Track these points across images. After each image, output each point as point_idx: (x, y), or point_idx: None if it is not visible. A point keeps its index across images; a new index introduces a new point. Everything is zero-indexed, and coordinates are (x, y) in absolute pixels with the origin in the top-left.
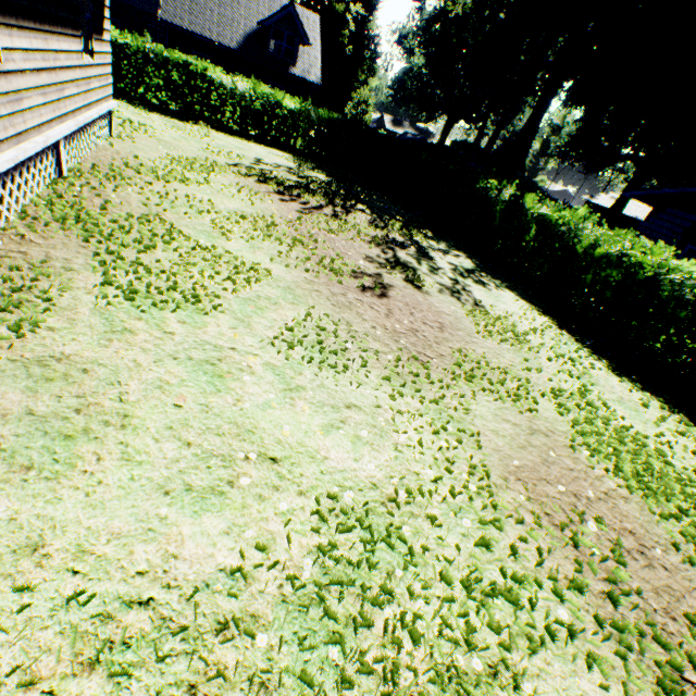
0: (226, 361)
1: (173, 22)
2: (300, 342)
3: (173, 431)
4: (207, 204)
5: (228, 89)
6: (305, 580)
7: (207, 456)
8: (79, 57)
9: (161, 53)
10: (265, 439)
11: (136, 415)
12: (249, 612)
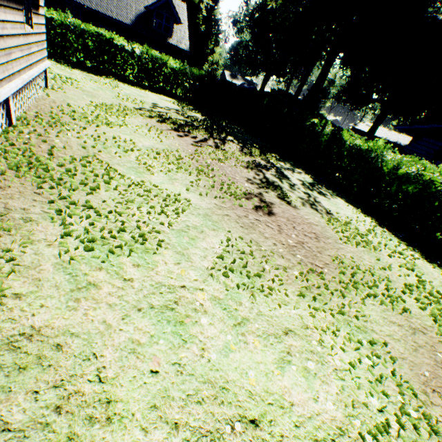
0: (181, 302)
1: (84, 4)
2: (231, 269)
3: (157, 410)
4: (129, 143)
5: (129, 53)
6: None
7: (196, 438)
8: (22, 26)
9: (79, 26)
10: (239, 395)
11: (118, 398)
12: None
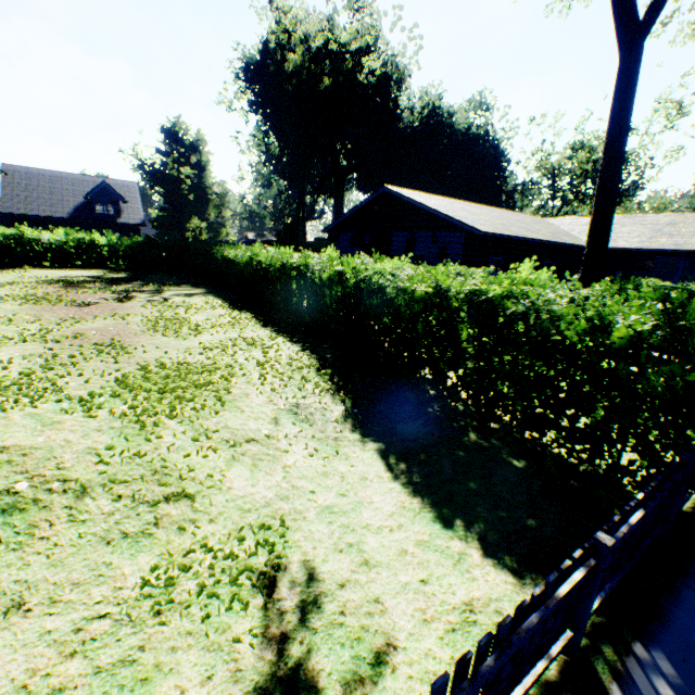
0: None
1: (11, 212)
2: None
3: None
4: None
5: (49, 242)
6: None
7: None
8: None
9: None
10: None
11: None
12: None
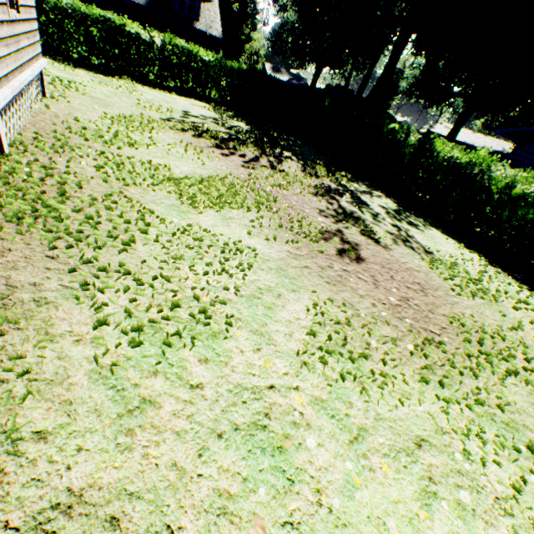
0: (274, 414)
1: None
2: (329, 351)
3: None
4: (163, 170)
5: (147, 44)
6: None
7: None
8: (4, 9)
9: (79, 9)
10: None
11: None
12: None
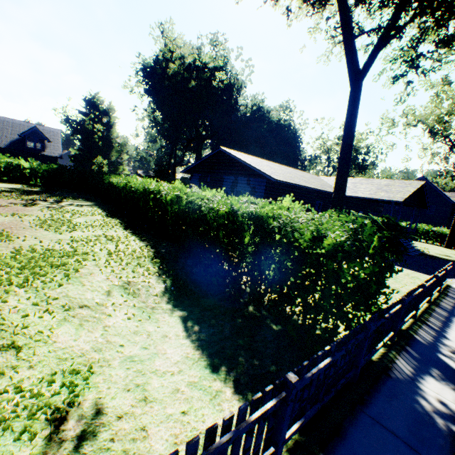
0: None
1: None
2: None
3: None
4: None
5: None
6: None
7: None
8: None
9: None
10: None
11: None
12: None
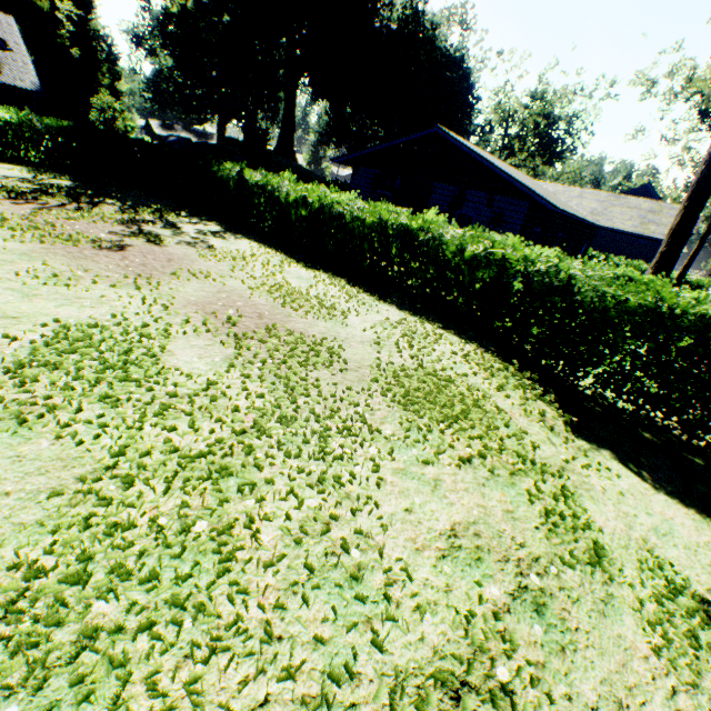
0: None
1: None
2: (37, 276)
3: None
4: None
5: None
6: (38, 342)
7: None
8: None
9: None
10: (9, 313)
11: None
12: (2, 351)
